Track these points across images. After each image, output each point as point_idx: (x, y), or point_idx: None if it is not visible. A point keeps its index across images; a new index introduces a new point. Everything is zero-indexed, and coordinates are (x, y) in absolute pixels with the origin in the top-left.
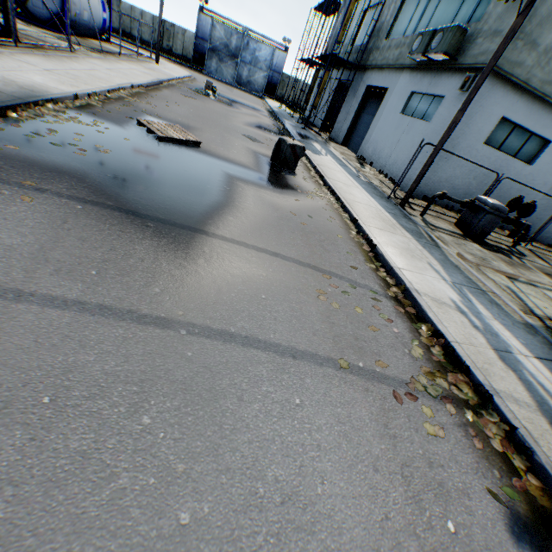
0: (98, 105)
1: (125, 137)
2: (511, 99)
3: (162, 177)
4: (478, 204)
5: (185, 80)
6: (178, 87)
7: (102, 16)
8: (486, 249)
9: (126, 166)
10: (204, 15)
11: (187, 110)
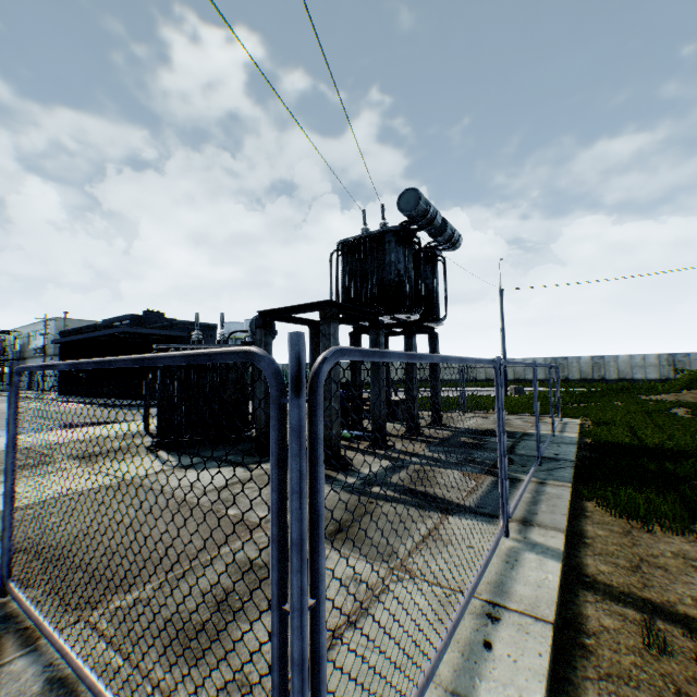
0: None
1: None
2: None
3: None
4: None
5: None
6: None
7: None
8: None
9: None
10: None
11: None
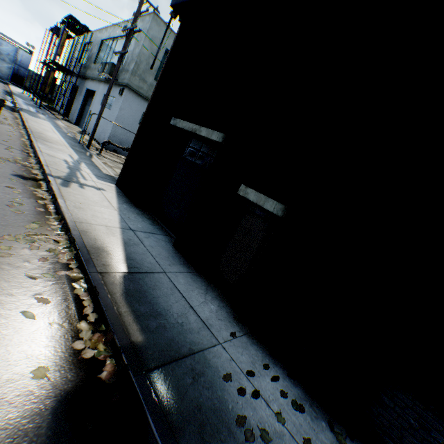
0: None
1: None
2: (144, 104)
3: None
4: None
5: None
6: None
7: None
8: None
9: None
10: None
11: None
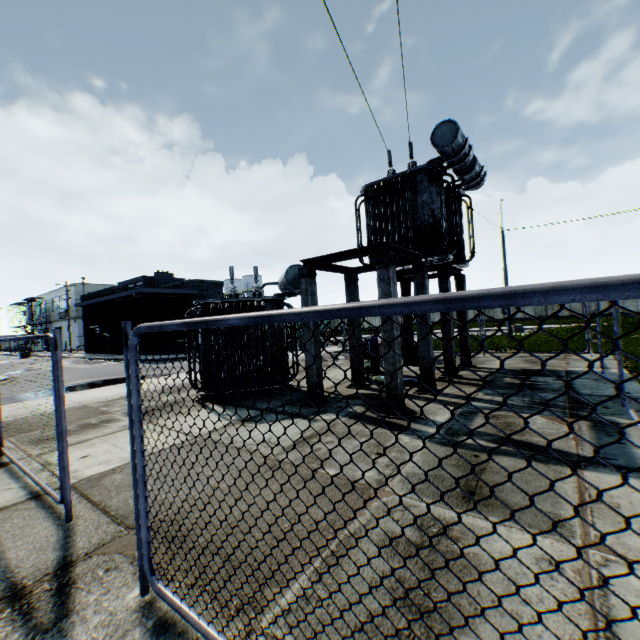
0: None
1: None
2: None
3: None
4: None
5: None
6: None
7: None
8: None
9: None
10: None
11: None
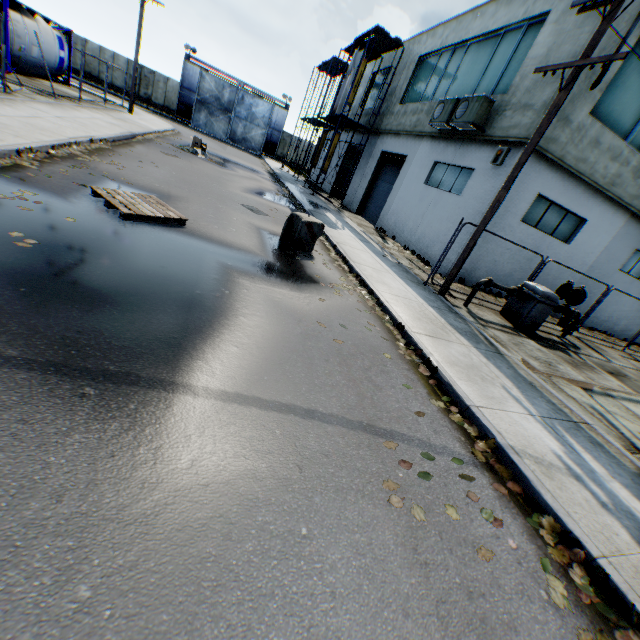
0: (33, 166)
1: (68, 215)
2: (546, 175)
3: (123, 282)
4: (526, 292)
5: (167, 134)
6: (158, 142)
7: (58, 54)
8: (544, 346)
9: (61, 266)
10: (191, 64)
11: (168, 173)
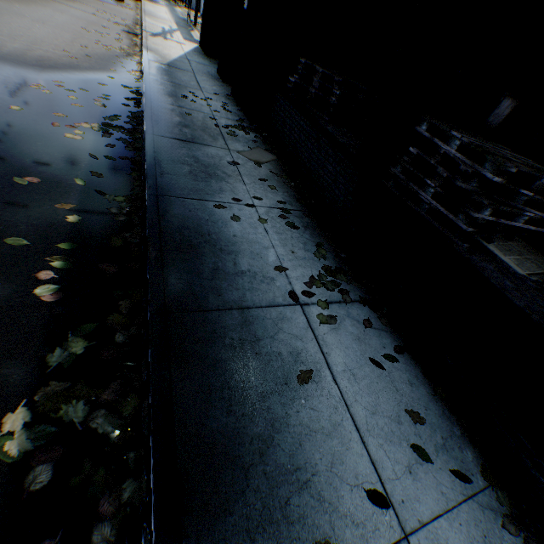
0: None
1: None
2: None
3: None
4: None
5: None
6: None
7: None
8: None
9: None
10: None
11: None
